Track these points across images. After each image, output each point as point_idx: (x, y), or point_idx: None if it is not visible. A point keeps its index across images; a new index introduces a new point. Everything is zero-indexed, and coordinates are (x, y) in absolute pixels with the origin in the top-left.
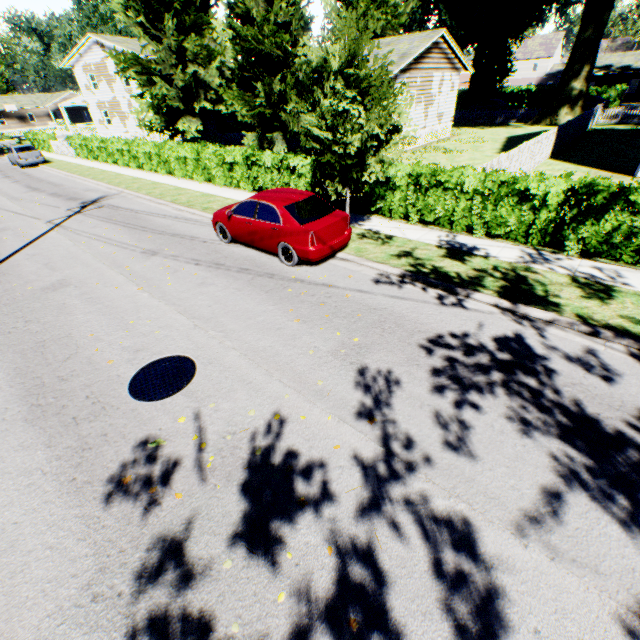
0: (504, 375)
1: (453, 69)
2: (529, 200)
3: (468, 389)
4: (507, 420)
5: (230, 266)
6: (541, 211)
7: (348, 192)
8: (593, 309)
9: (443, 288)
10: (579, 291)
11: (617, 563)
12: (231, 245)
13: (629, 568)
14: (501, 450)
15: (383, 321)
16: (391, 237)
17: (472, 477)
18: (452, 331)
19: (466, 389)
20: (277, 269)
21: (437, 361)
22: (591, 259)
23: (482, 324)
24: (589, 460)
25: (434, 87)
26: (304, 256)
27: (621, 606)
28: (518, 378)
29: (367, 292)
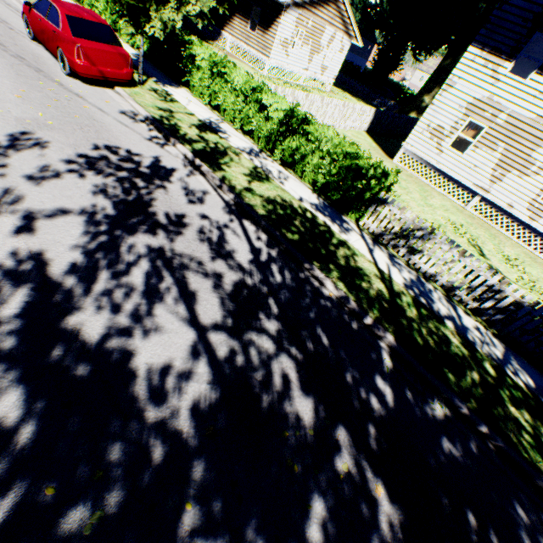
0: (129, 175)
1: (346, 33)
2: (265, 110)
3: (92, 169)
4: (93, 186)
5: (11, 50)
6: (269, 122)
7: (143, 41)
8: (239, 180)
9: (165, 135)
10: (248, 172)
11: (54, 238)
12: (34, 43)
13: (58, 241)
14: (64, 191)
15: (90, 126)
16: (175, 101)
17: (22, 190)
18: (132, 150)
19: (90, 169)
20: (52, 71)
21: (94, 154)
22: (285, 168)
23: (160, 157)
24: (114, 214)
25: (324, 39)
26: (73, 67)
27: (27, 246)
28: (136, 180)
29: (105, 112)
